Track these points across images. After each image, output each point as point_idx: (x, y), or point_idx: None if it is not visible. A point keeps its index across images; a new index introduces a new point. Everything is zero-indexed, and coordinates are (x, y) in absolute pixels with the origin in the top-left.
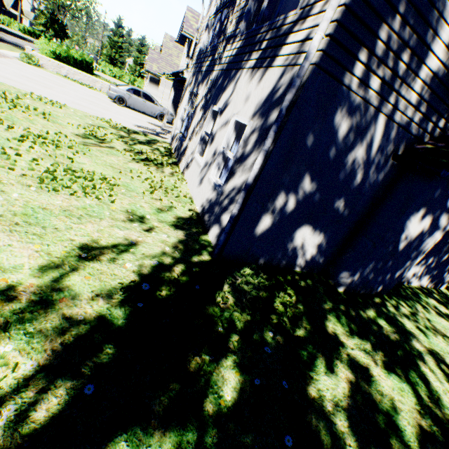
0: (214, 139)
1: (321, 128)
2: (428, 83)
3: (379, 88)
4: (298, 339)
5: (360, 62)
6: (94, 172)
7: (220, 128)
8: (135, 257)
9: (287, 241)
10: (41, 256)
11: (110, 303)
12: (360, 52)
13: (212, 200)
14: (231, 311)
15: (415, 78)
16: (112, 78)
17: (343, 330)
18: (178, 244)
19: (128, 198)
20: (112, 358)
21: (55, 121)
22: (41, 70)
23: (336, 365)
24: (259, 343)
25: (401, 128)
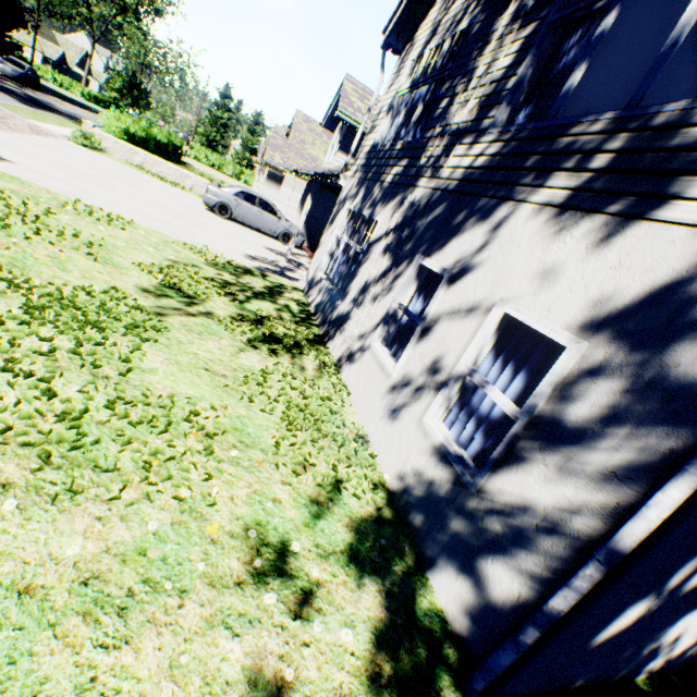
0: (430, 330)
1: None
2: None
3: None
4: None
5: None
6: (172, 400)
7: (450, 314)
8: None
9: (650, 638)
10: None
11: None
12: None
13: (436, 485)
14: None
15: None
16: (208, 169)
17: None
18: (379, 656)
19: (246, 476)
20: None
21: (109, 259)
22: (103, 157)
23: None
24: None
25: None
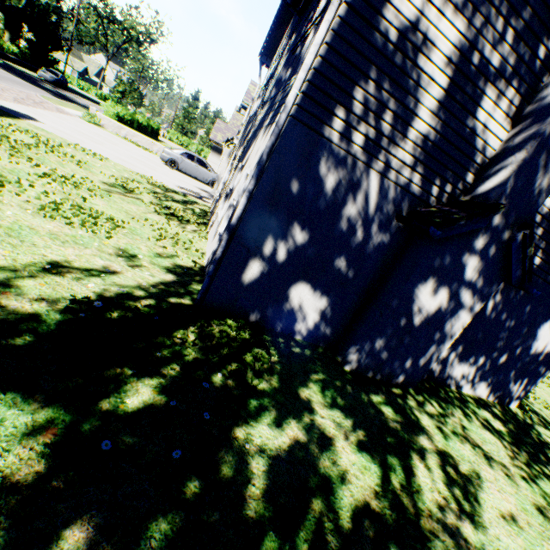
0: (232, 193)
1: (306, 177)
2: (420, 145)
3: (364, 144)
4: (254, 390)
5: (338, 118)
6: (103, 213)
7: (238, 183)
8: (104, 282)
9: (282, 298)
10: (6, 259)
11: (53, 307)
12: (337, 110)
13: (215, 251)
14: (185, 347)
15: (404, 139)
16: (178, 146)
17: (322, 400)
18: (161, 284)
19: (128, 239)
20: (27, 344)
21: (88, 169)
22: (100, 129)
23: (289, 422)
24: (201, 379)
25: (400, 188)
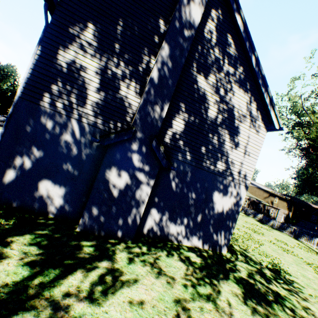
0: None
1: (35, 123)
2: (96, 106)
3: (64, 107)
4: None
5: (46, 97)
6: None
7: None
8: None
9: (34, 190)
10: None
11: None
12: (44, 94)
13: None
14: None
15: (86, 104)
16: None
17: (27, 242)
18: None
19: None
20: None
21: None
22: None
23: None
24: None
25: (92, 126)
